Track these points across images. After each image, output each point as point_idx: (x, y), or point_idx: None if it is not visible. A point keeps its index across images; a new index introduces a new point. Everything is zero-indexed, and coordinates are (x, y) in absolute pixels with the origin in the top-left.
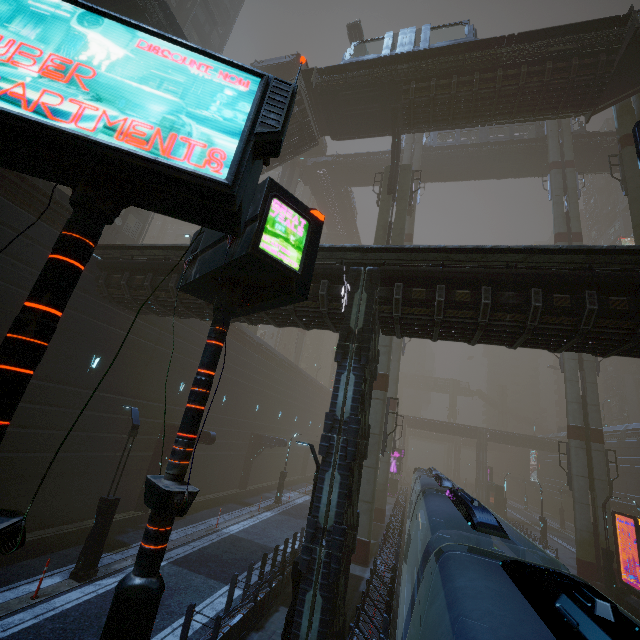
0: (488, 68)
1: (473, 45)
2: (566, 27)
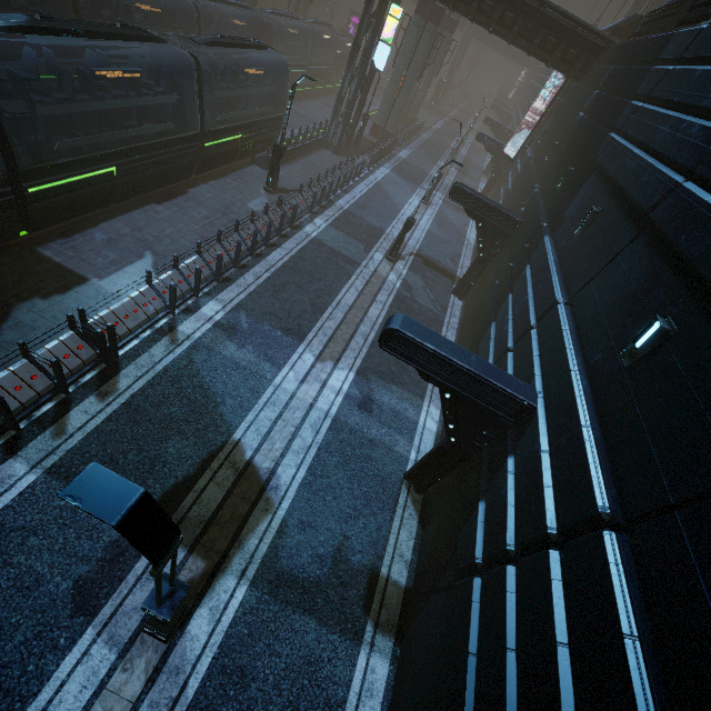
0: None
1: None
2: None
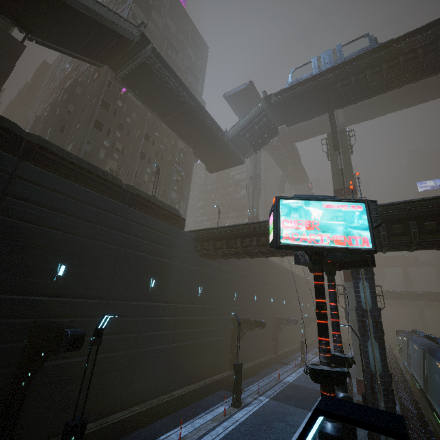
0: (391, 58)
1: (377, 49)
2: None
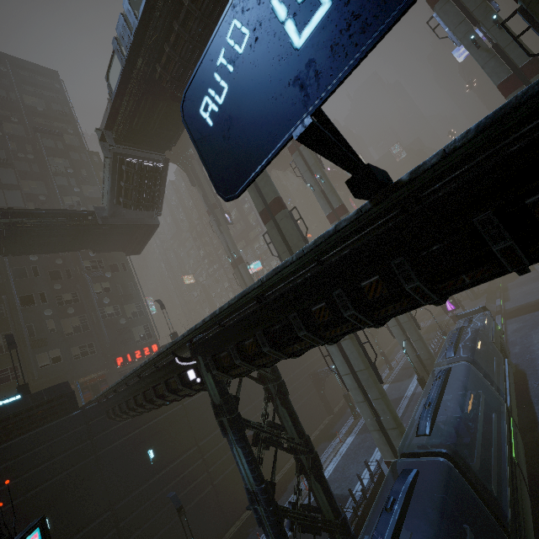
0: None
1: None
2: None
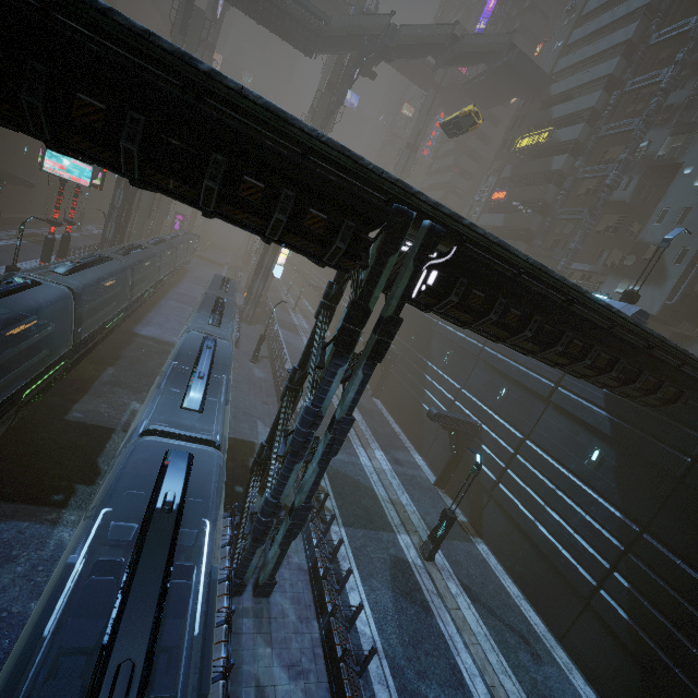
0: None
1: None
2: (300, 2)
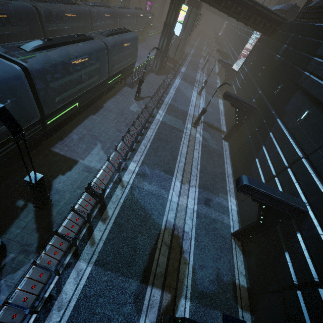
0: None
1: None
2: None
